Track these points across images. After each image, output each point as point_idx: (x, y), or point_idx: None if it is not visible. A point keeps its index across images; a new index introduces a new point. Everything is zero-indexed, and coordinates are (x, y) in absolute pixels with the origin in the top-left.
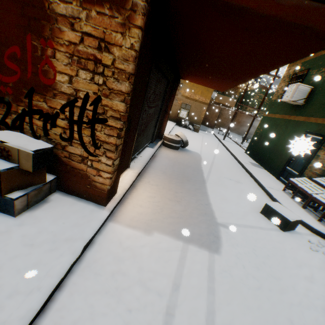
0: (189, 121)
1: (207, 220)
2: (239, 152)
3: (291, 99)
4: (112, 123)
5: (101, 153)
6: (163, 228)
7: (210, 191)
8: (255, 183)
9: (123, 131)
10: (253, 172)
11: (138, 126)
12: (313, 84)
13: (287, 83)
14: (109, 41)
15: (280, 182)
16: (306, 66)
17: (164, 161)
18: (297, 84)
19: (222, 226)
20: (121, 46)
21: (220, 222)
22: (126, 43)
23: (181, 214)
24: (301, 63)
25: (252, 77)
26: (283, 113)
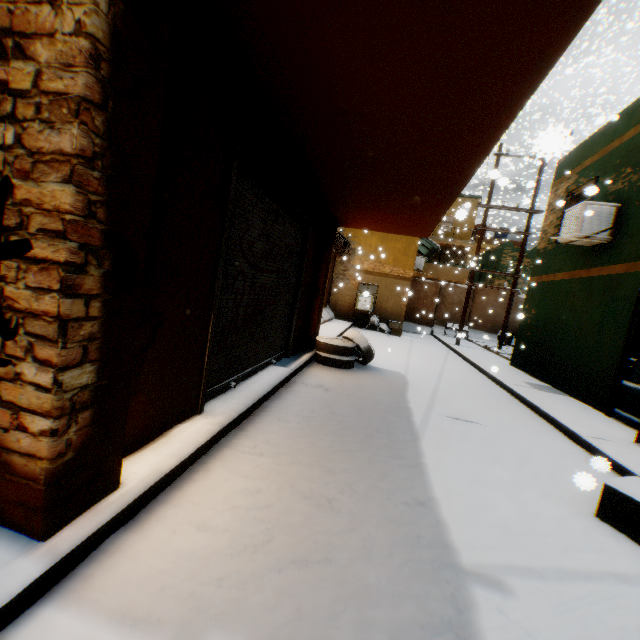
0: (378, 315)
1: (426, 559)
2: (498, 365)
3: (580, 234)
4: (48, 251)
5: (23, 349)
6: (255, 615)
7: (432, 461)
8: (553, 431)
9: (93, 278)
10: (542, 404)
11: (215, 301)
12: (617, 198)
13: (559, 212)
14: (26, 31)
15: (619, 423)
16: (590, 173)
17: (311, 393)
18: (583, 203)
19: (479, 583)
20: (53, 35)
21: (470, 564)
22: (66, 25)
23: (333, 543)
24: (576, 172)
25: (472, 166)
26: (570, 268)
